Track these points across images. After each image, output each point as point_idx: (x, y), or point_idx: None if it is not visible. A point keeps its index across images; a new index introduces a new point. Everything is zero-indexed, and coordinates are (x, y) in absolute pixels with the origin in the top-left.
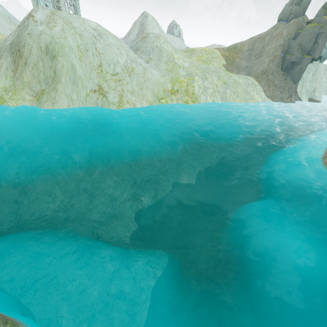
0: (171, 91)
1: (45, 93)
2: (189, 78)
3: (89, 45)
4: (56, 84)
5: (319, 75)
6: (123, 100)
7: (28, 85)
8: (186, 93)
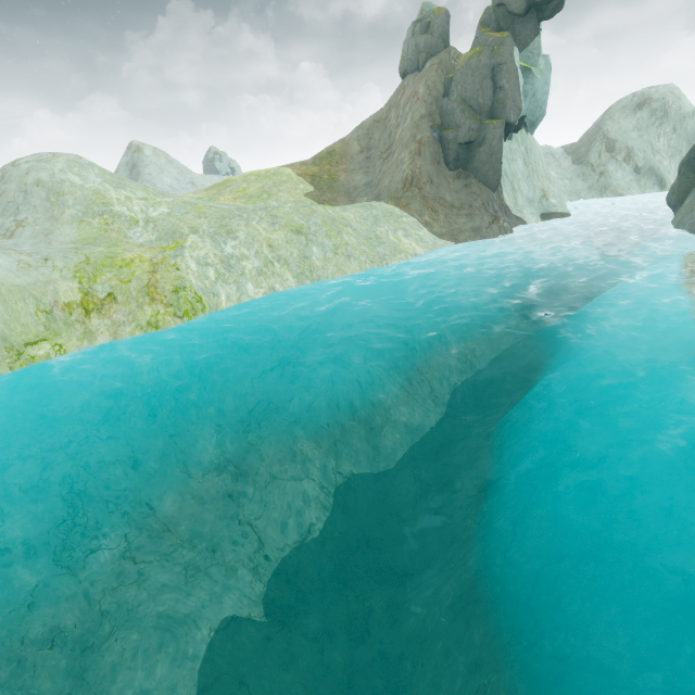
0: (83, 305)
1: None
2: (165, 246)
3: None
4: None
5: (539, 161)
6: None
7: None
8: (147, 294)
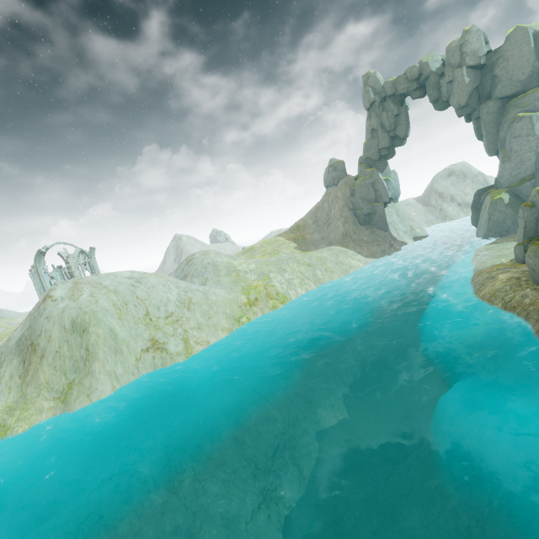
0: (249, 303)
1: (75, 385)
2: (263, 279)
3: (127, 298)
4: (91, 364)
5: (404, 213)
6: (191, 343)
7: (47, 385)
8: (268, 297)
